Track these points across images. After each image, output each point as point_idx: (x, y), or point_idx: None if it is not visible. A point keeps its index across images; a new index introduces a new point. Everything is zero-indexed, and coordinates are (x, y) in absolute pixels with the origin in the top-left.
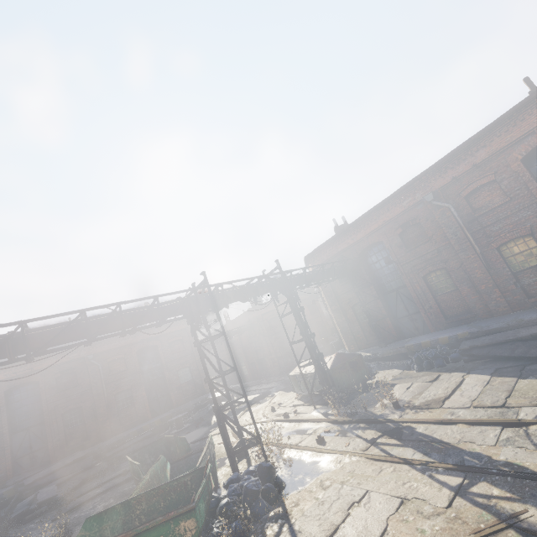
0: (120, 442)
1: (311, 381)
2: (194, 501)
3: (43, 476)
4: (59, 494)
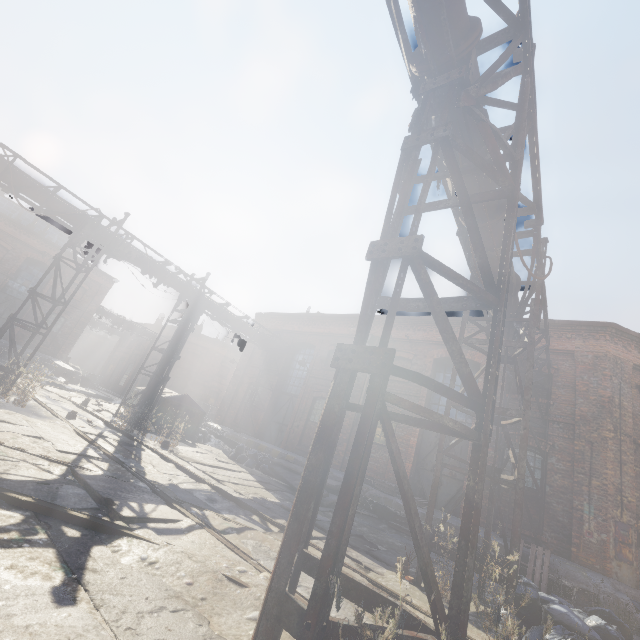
0: None
1: None
2: None
3: None
4: None
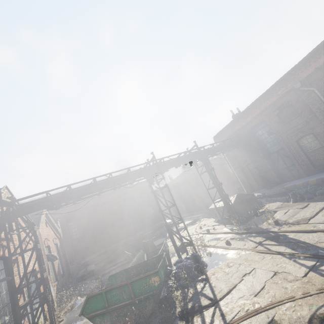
0: (121, 245)
1: (222, 211)
2: (157, 268)
3: (88, 260)
4: (96, 268)
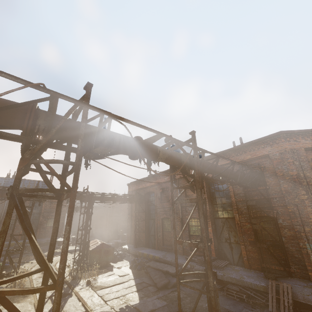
0: None
1: None
2: None
3: None
4: None
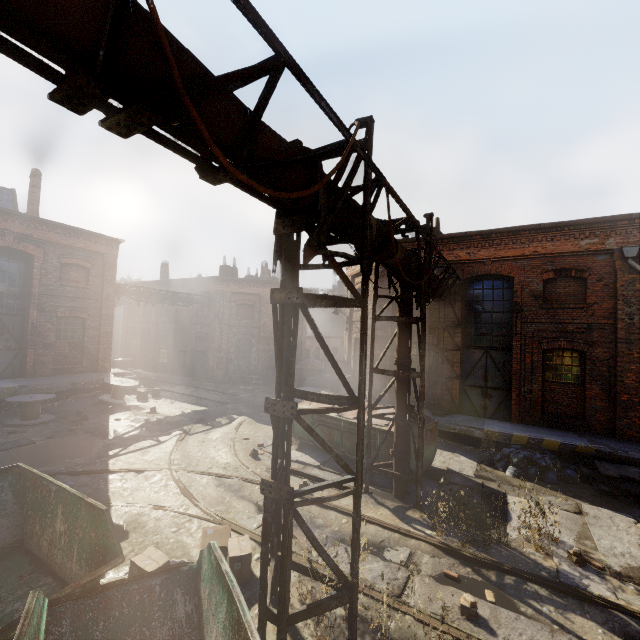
0: None
1: (347, 434)
2: None
3: None
4: None
